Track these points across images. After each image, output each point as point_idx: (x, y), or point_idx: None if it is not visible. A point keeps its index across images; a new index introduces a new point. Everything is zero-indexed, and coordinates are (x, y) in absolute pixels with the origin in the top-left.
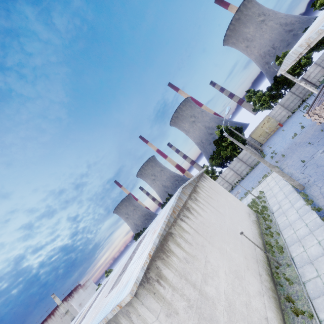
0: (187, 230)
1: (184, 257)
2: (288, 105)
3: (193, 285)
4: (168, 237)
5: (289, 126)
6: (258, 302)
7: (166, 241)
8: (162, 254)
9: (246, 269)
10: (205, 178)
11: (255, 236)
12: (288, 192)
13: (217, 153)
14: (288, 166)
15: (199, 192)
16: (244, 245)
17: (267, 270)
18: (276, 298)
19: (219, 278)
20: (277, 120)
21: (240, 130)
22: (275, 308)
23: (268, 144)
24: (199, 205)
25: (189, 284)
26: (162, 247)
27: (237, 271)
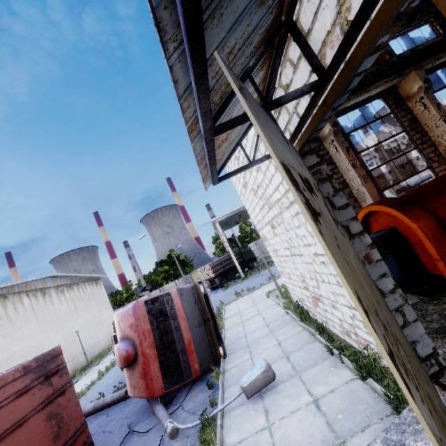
0: (25, 303)
1: (1, 315)
2: None
3: None
4: (1, 297)
5: None
6: None
7: None
8: None
9: None
10: (97, 284)
11: (97, 347)
12: None
13: (152, 275)
14: None
15: (73, 289)
16: (74, 344)
17: (76, 368)
18: None
19: (20, 343)
20: None
21: (185, 263)
22: None
23: None
24: (60, 297)
25: None
26: None
27: (43, 350)
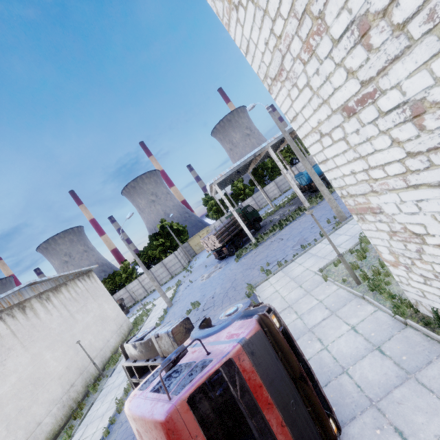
0: None
1: None
2: None
3: None
4: None
5: None
6: (42, 409)
7: None
8: None
9: (57, 378)
10: (89, 277)
11: (107, 349)
12: (164, 307)
13: (147, 250)
14: (185, 283)
15: (61, 292)
16: (79, 356)
17: (88, 382)
18: (73, 408)
19: (5, 382)
20: None
21: (180, 232)
22: (63, 415)
23: (198, 256)
24: (46, 306)
25: None
26: None
27: (40, 378)
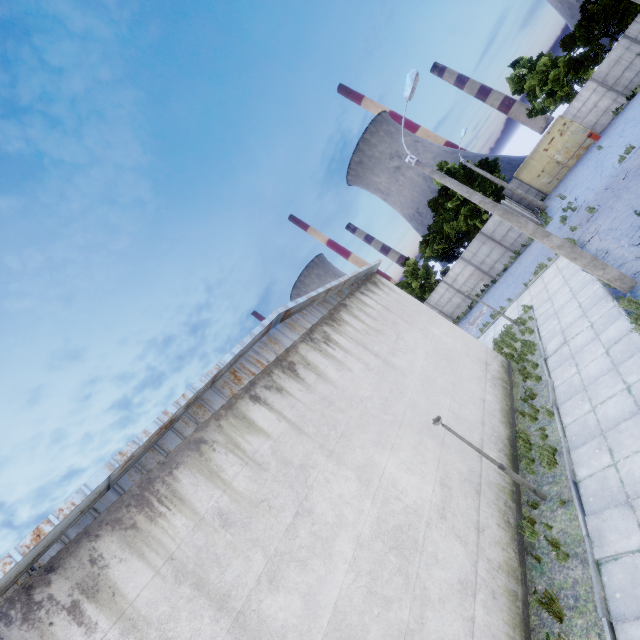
0: (263, 426)
1: (218, 511)
2: (617, 79)
3: (218, 601)
4: (185, 454)
5: (617, 133)
6: (450, 619)
7: (169, 469)
8: (134, 512)
9: (436, 517)
10: (377, 285)
11: (492, 419)
12: (590, 300)
13: (438, 228)
14: (599, 234)
15: (343, 321)
16: (449, 449)
17: (504, 512)
18: (517, 595)
19: (332, 561)
20: (585, 126)
21: (490, 166)
22: (507, 626)
23: (560, 191)
24: (331, 355)
25: (204, 600)
26: (147, 488)
27: (402, 529)
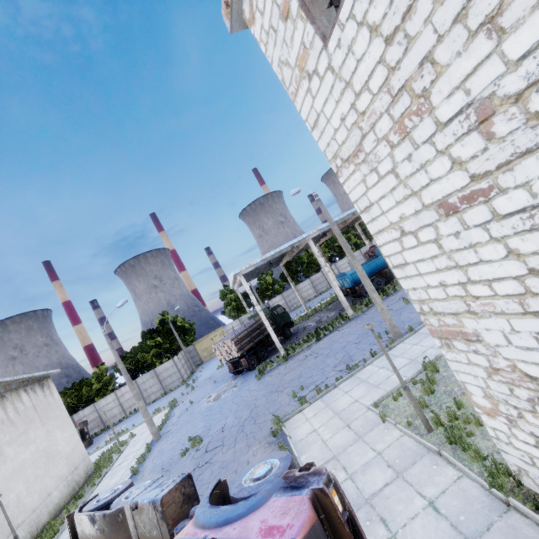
0: None
1: None
2: None
3: None
4: None
5: None
6: None
7: None
8: None
9: None
10: (43, 387)
11: (44, 508)
12: (148, 441)
13: (137, 352)
14: (183, 404)
15: None
16: None
17: None
18: None
19: None
20: None
21: (185, 331)
22: None
23: (205, 365)
24: None
25: None
26: None
27: None
